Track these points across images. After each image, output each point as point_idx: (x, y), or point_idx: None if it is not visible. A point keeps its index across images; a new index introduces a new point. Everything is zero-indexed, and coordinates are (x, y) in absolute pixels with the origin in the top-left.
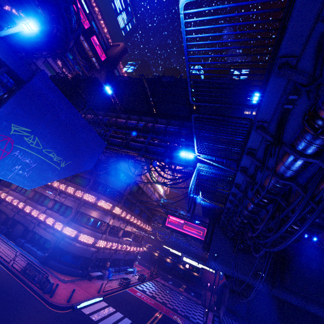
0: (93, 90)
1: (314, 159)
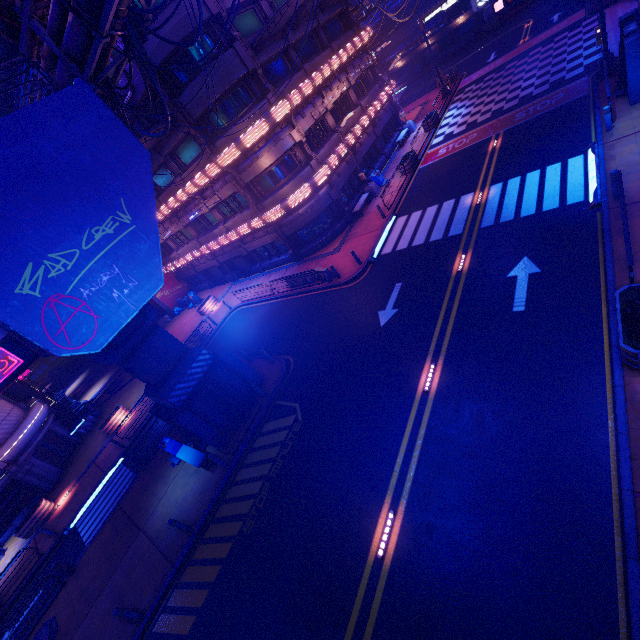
0: None
1: None
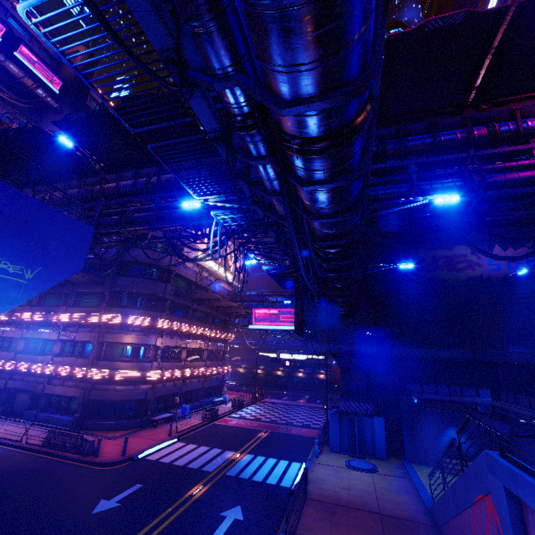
0: (43, 149)
1: (263, 159)
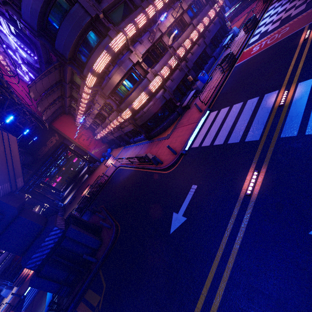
0: None
1: None
